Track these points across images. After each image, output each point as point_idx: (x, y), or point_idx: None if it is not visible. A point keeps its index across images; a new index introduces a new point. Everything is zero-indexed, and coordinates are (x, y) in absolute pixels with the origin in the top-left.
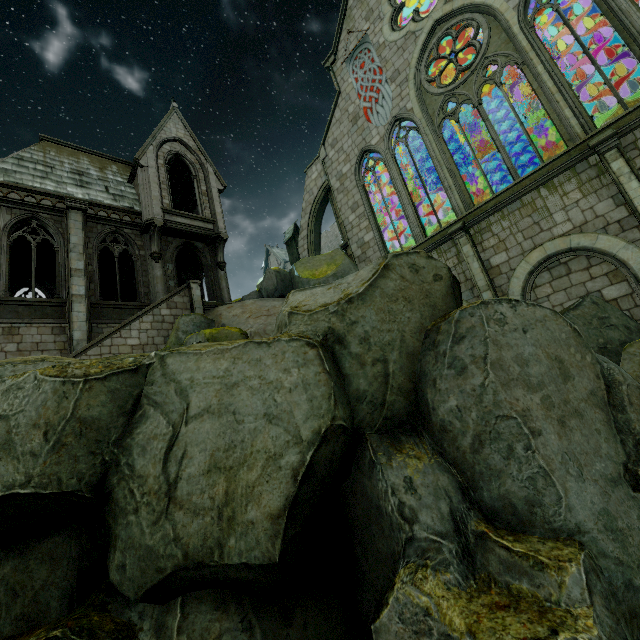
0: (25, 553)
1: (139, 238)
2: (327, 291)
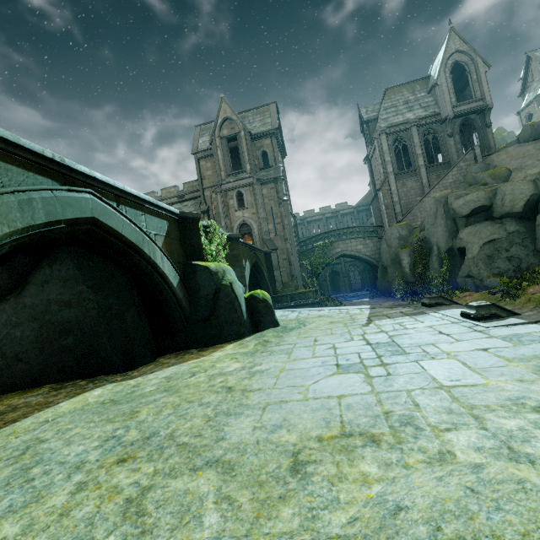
0: (475, 217)
1: (439, 127)
2: (536, 169)
